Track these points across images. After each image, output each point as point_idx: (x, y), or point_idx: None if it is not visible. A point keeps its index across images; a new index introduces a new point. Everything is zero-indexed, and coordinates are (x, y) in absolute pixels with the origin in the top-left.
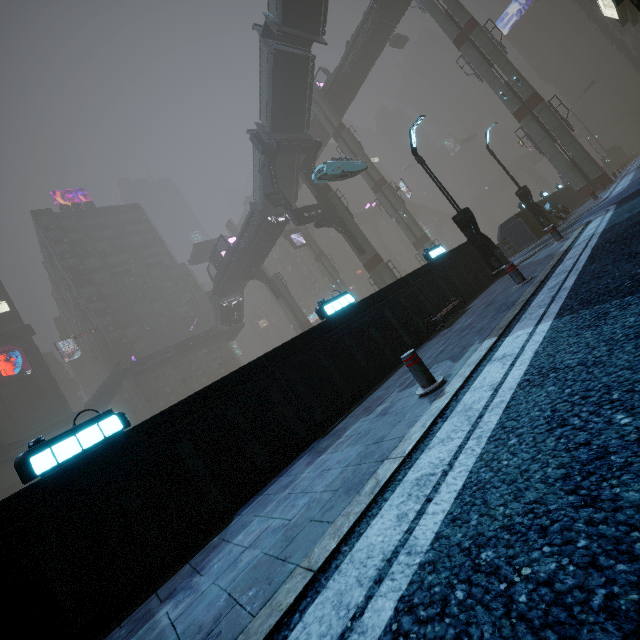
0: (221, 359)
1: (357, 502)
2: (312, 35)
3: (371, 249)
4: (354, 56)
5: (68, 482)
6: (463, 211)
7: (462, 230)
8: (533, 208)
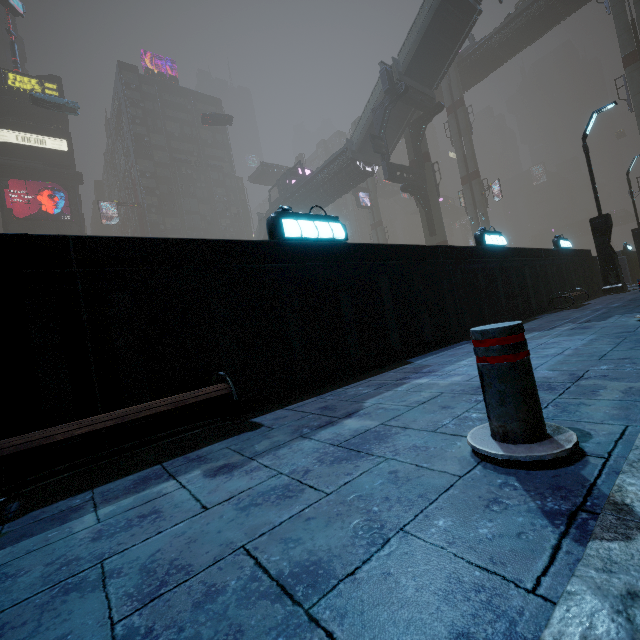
0: None
1: None
2: None
3: (443, 234)
4: (508, 32)
5: (303, 257)
6: (606, 216)
7: (594, 234)
8: None
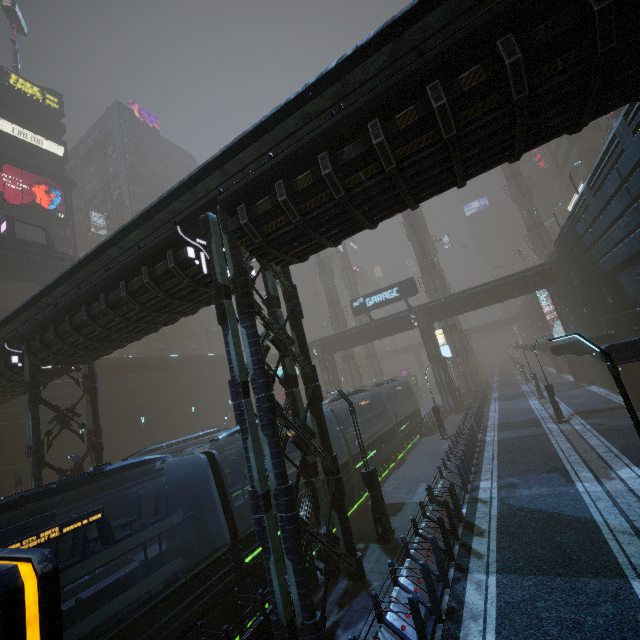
0: None
1: None
2: None
3: (432, 258)
4: None
5: None
6: None
7: None
8: None
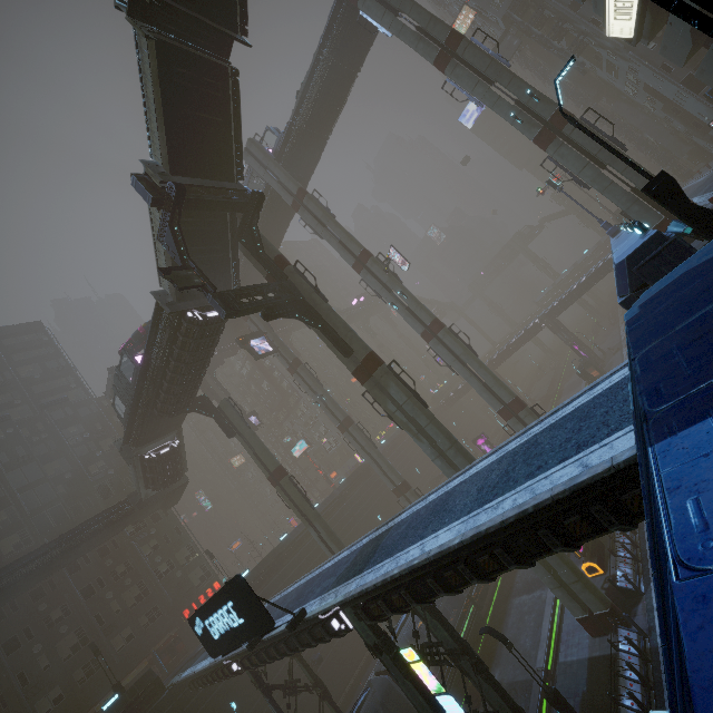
0: (157, 538)
1: None
2: (224, 28)
3: (361, 346)
4: (308, 108)
5: None
6: None
7: None
8: (696, 212)
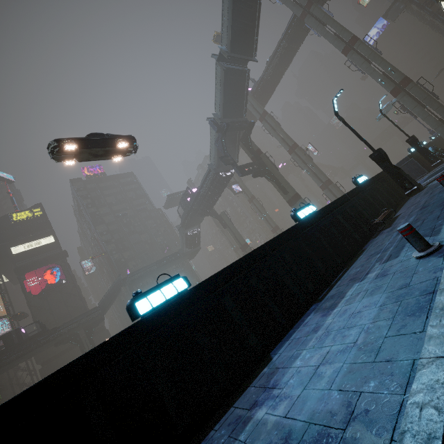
0: (184, 272)
1: (441, 315)
2: (248, 57)
3: (292, 190)
4: (272, 69)
5: (159, 322)
6: (378, 150)
7: (378, 164)
8: (422, 150)
